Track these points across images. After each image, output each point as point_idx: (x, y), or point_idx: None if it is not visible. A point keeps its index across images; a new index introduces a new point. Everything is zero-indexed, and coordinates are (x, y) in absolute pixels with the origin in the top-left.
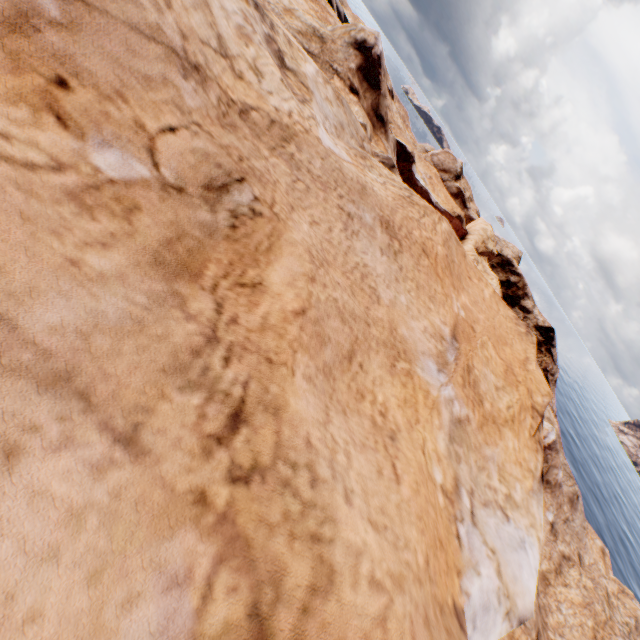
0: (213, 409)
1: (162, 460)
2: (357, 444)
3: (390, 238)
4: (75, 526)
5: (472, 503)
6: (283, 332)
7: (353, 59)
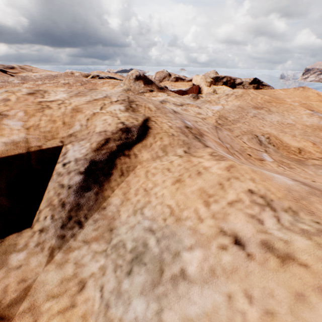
0: None
1: None
2: None
3: (262, 109)
4: None
5: None
6: None
7: (140, 84)
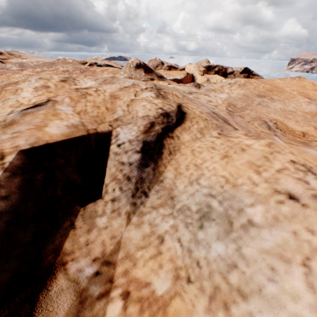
0: None
1: None
2: None
3: (265, 98)
4: None
5: None
6: None
7: (141, 72)
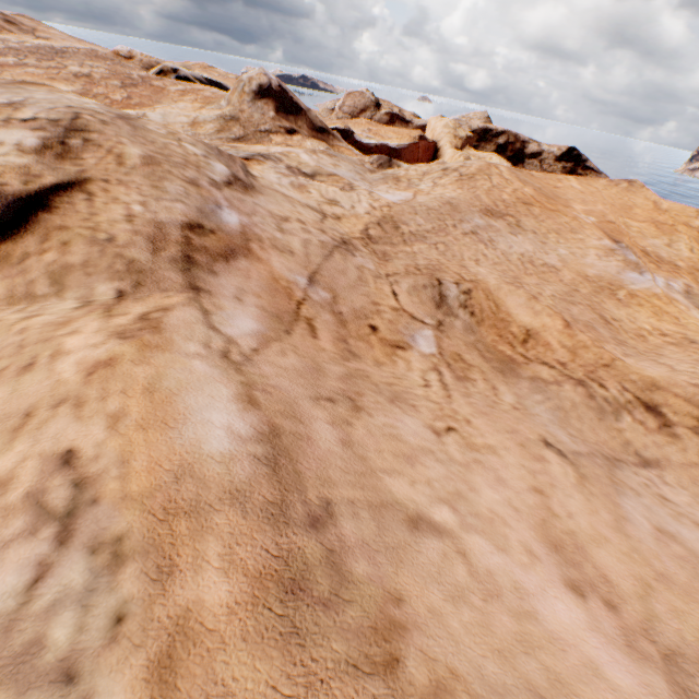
0: (637, 415)
1: (667, 458)
2: (695, 364)
3: (502, 219)
4: None
5: None
6: (582, 344)
7: (267, 109)
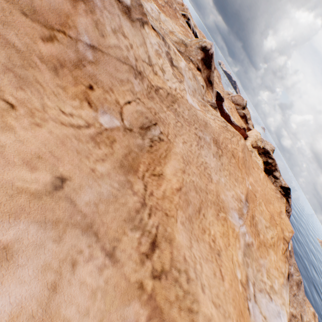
0: (144, 239)
1: (124, 265)
2: (204, 258)
3: (217, 148)
4: (94, 298)
5: (254, 290)
6: (172, 199)
7: (199, 55)
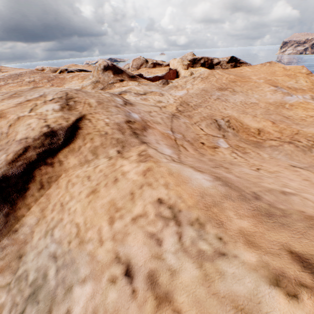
0: None
1: None
2: None
3: (226, 90)
4: None
5: None
6: (282, 128)
7: (109, 74)
